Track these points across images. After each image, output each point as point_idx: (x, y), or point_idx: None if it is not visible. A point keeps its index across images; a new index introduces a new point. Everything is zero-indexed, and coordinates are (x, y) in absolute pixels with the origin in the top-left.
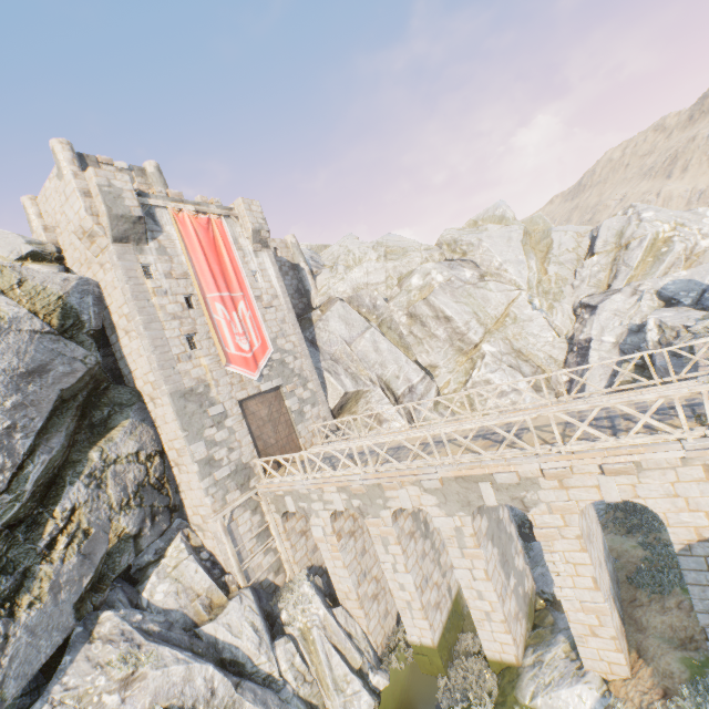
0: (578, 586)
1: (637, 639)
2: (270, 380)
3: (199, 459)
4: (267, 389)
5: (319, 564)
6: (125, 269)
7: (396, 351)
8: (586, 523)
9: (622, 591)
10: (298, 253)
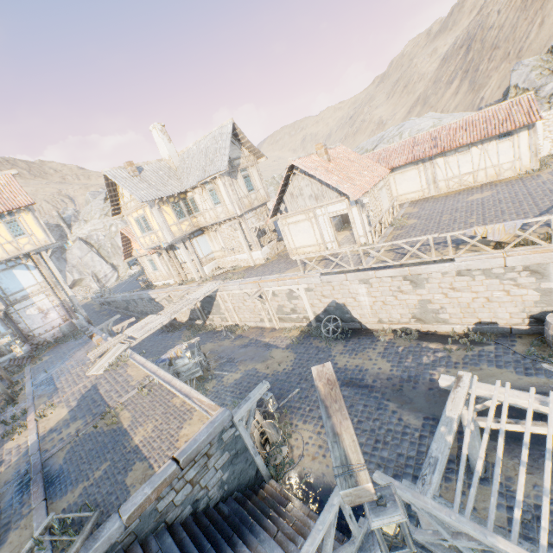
0: None
1: None
2: None
3: None
4: None
5: None
6: None
7: (101, 261)
8: None
9: None
10: (59, 219)
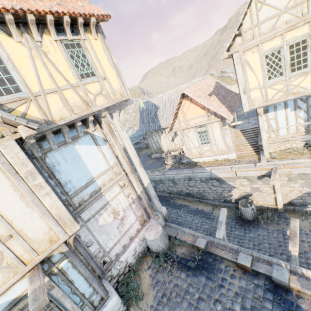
0: None
1: None
2: None
3: None
4: None
5: None
6: None
7: None
8: None
9: None
10: None
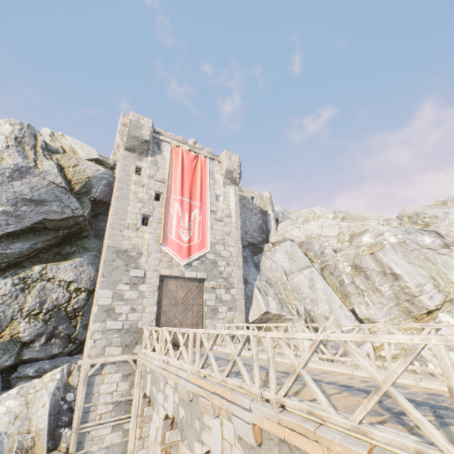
0: None
1: None
2: (197, 271)
3: (102, 304)
4: (190, 276)
5: None
6: (123, 165)
7: (330, 293)
8: None
9: None
10: (269, 203)
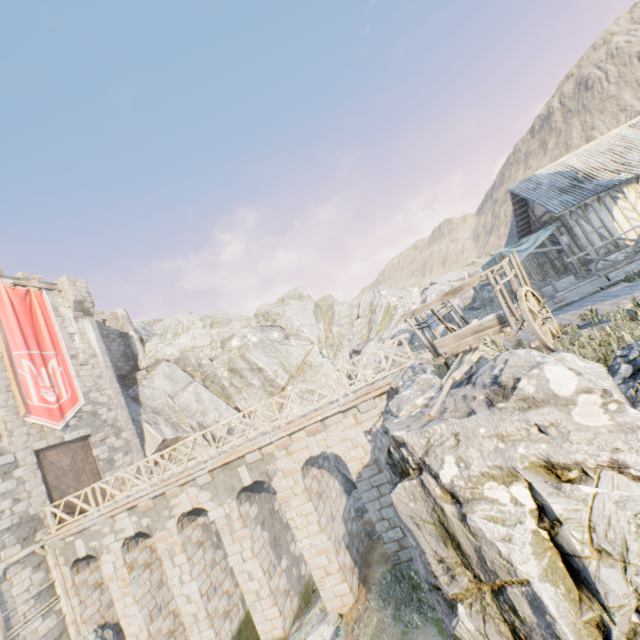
0: (311, 534)
1: (364, 574)
2: (78, 430)
3: None
4: (72, 438)
5: (115, 621)
6: None
7: (217, 400)
8: (320, 486)
9: (366, 547)
10: (128, 323)
